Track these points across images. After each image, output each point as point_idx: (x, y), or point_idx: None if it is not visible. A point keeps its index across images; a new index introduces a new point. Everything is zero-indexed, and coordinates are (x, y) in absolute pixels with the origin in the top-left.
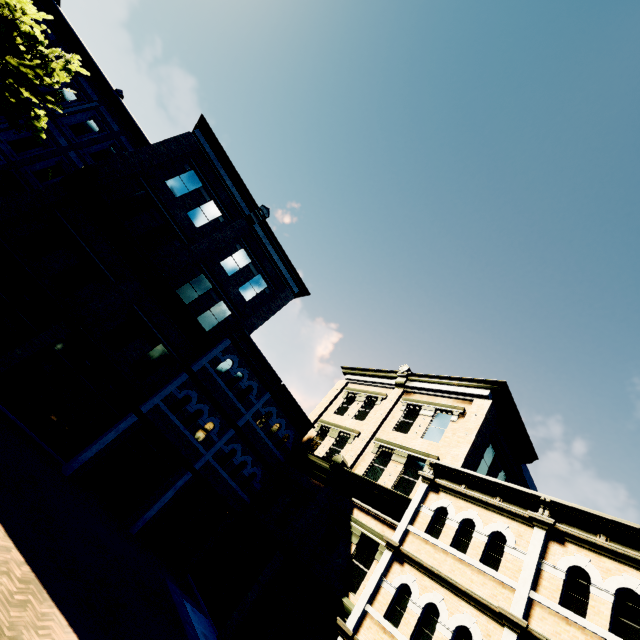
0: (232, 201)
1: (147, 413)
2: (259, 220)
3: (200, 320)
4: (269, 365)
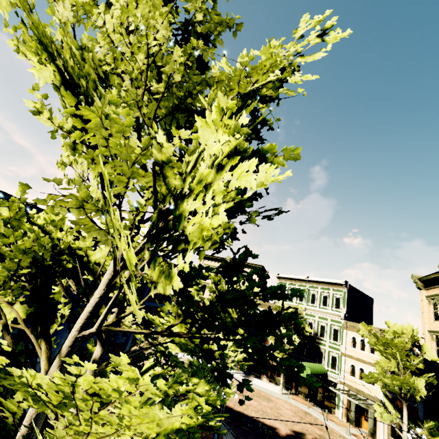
0: None
1: None
2: (34, 207)
3: None
4: None
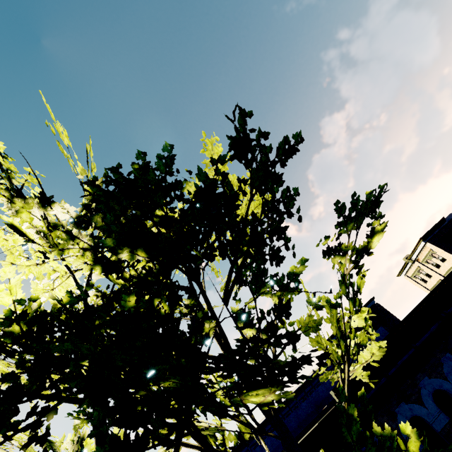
0: None
1: None
2: None
3: None
4: None
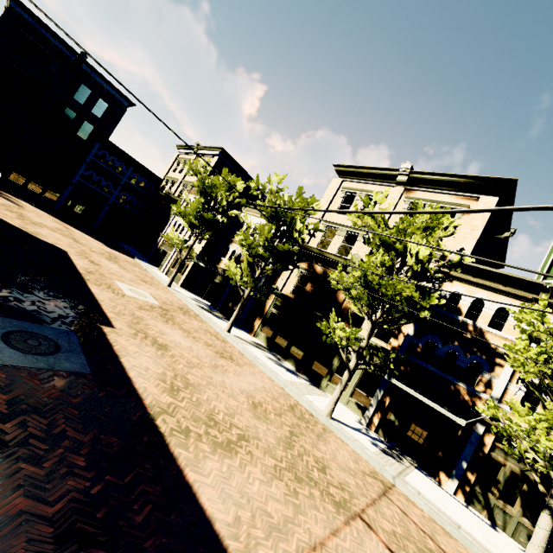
0: (60, 52)
1: (76, 184)
2: (83, 62)
3: (79, 135)
4: (126, 153)
